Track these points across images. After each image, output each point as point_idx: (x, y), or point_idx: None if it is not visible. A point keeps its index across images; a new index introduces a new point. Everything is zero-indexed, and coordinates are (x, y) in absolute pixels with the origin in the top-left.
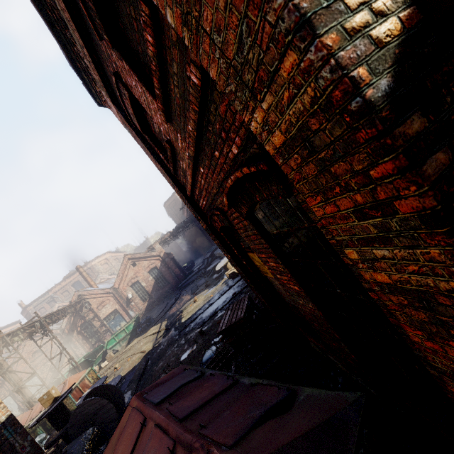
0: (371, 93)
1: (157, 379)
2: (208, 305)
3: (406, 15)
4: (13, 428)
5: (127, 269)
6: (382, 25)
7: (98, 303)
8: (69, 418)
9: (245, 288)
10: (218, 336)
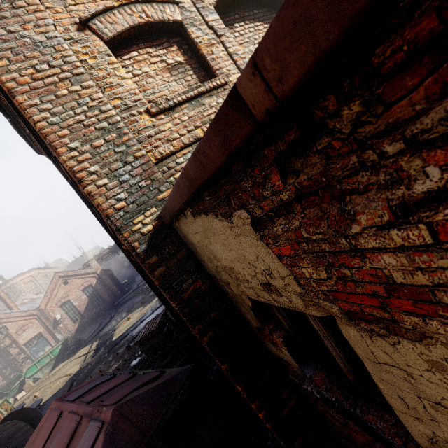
0: (139, 250)
1: None
2: (140, 322)
3: (155, 223)
4: None
5: (57, 288)
6: (146, 228)
7: (18, 327)
8: None
9: None
10: None
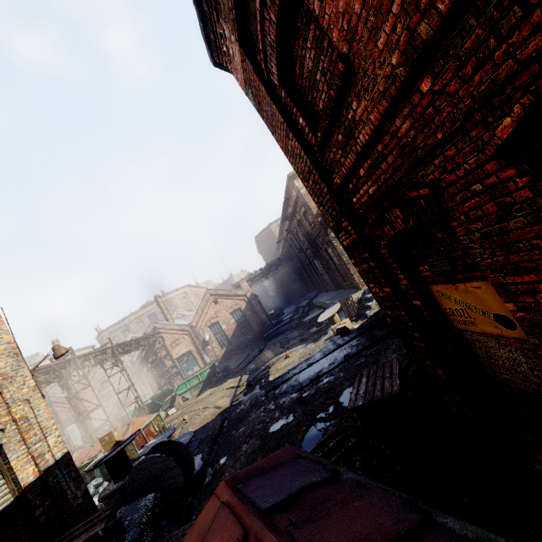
0: None
1: (237, 449)
2: (306, 364)
3: None
4: (68, 470)
5: (207, 306)
6: None
7: (173, 340)
8: (128, 470)
9: (363, 350)
10: (327, 410)
